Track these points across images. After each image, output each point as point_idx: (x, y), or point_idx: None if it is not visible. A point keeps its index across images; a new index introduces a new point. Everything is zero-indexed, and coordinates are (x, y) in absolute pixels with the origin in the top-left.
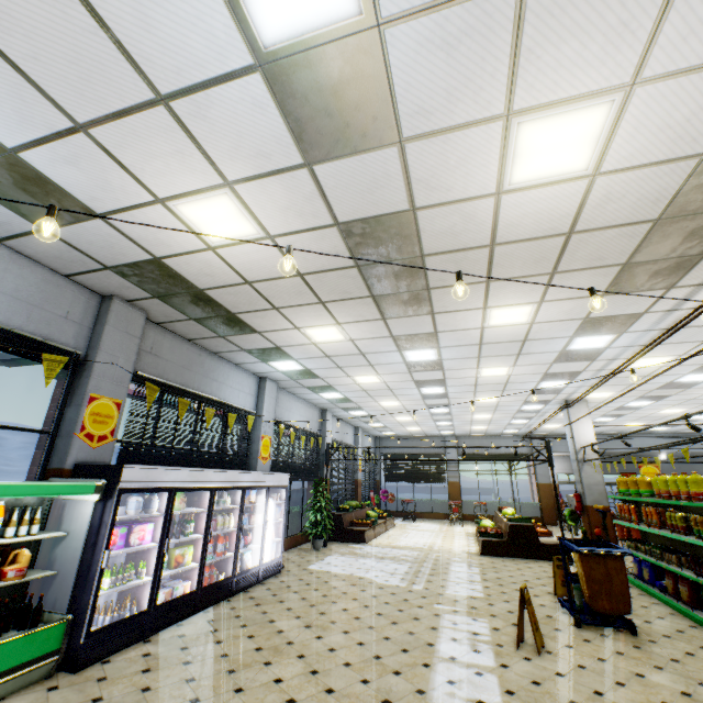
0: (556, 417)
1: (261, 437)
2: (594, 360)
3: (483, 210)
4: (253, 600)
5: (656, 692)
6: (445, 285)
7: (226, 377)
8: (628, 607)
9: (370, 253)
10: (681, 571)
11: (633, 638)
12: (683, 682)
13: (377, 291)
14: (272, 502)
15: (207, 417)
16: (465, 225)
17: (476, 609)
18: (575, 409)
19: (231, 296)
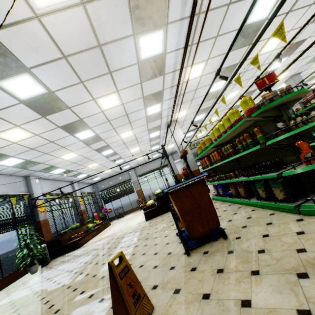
0: (170, 139)
1: None
2: (165, 74)
3: None
4: None
5: None
6: None
7: None
8: (217, 222)
9: None
10: (238, 179)
11: (226, 243)
12: (287, 286)
13: None
14: None
15: None
16: None
17: None
18: (172, 126)
19: None
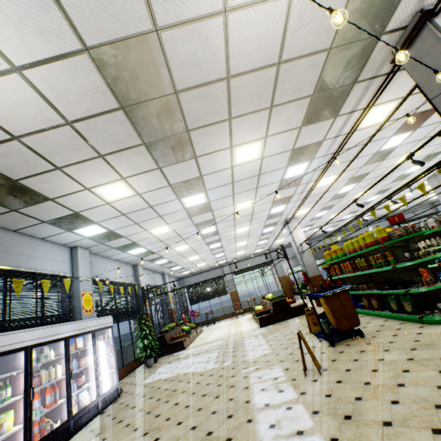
0: (281, 234)
1: (82, 294)
2: (299, 185)
3: (216, 33)
4: (93, 432)
5: (396, 366)
6: (200, 125)
7: (34, 250)
8: (358, 321)
9: (130, 90)
10: (372, 291)
11: (363, 339)
12: (404, 353)
13: (147, 138)
14: (100, 342)
15: (15, 287)
16: (204, 53)
17: (269, 361)
18: (291, 223)
19: (2, 157)
